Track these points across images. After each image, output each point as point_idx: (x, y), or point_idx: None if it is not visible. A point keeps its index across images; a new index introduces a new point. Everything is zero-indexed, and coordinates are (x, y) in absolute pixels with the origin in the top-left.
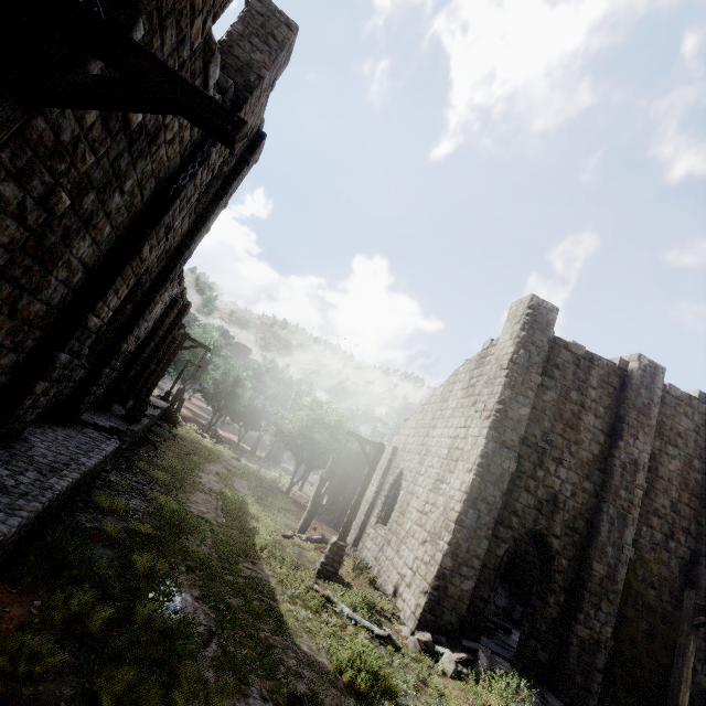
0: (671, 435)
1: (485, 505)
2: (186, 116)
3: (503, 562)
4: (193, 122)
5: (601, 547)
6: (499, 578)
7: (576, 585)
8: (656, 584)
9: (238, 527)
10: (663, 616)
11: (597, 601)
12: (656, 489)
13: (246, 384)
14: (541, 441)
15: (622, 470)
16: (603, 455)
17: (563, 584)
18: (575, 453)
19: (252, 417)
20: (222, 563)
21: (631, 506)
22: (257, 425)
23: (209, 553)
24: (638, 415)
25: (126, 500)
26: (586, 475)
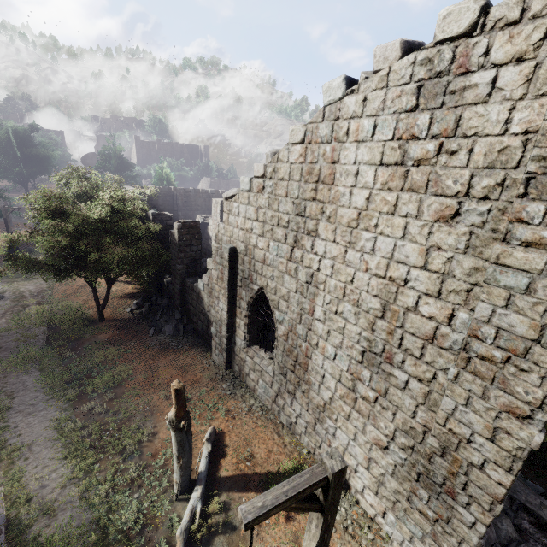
0: None
1: None
2: None
3: None
4: None
5: None
6: None
7: None
8: None
9: None
10: None
11: None
12: None
13: None
14: None
15: None
16: None
17: None
18: None
19: None
20: None
21: None
22: None
23: None
24: None
25: None
26: None
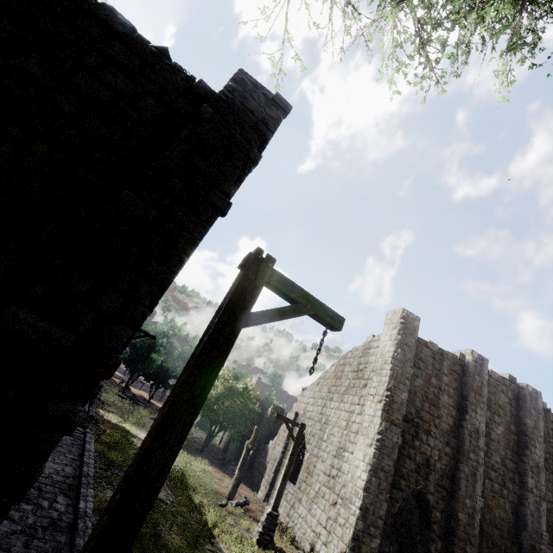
0: (495, 407)
1: (383, 473)
2: (311, 316)
3: (397, 519)
4: (313, 318)
5: (462, 500)
6: (395, 533)
7: (447, 532)
8: (499, 525)
9: (188, 504)
10: (505, 551)
11: (463, 545)
12: (491, 449)
13: (161, 349)
14: (415, 417)
15: (470, 437)
16: (456, 425)
17: (438, 532)
18: (438, 425)
19: (162, 377)
20: (193, 550)
21: (478, 465)
22: (167, 383)
23: (180, 541)
24: (475, 395)
25: (101, 493)
26: (446, 442)
